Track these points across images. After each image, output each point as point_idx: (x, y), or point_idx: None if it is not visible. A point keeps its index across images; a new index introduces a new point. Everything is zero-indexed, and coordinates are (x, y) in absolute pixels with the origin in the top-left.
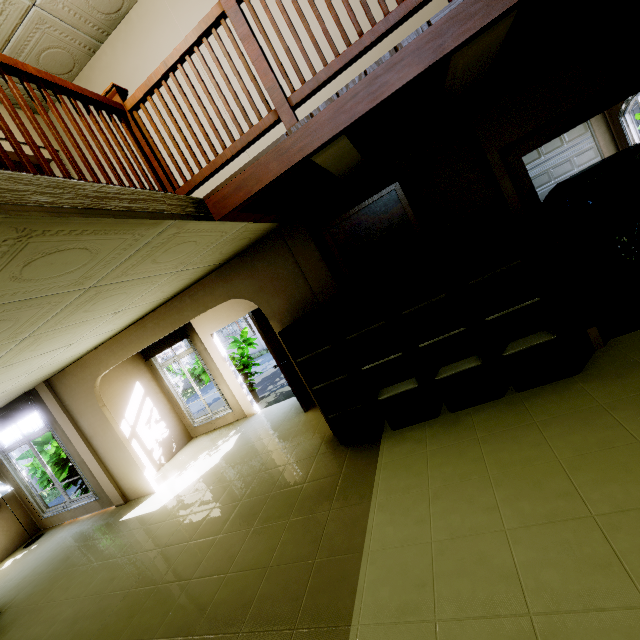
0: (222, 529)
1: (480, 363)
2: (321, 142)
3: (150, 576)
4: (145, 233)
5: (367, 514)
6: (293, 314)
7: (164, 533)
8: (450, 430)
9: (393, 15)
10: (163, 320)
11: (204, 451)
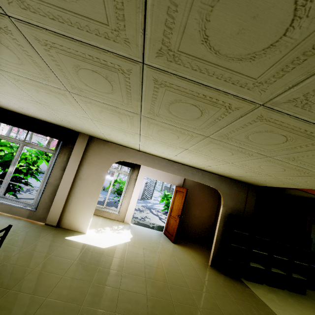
0: (188, 286)
1: (285, 274)
2: None
3: (157, 293)
4: (314, 187)
5: (275, 313)
6: (232, 211)
7: (134, 268)
8: (275, 293)
9: None
10: (183, 170)
11: (106, 226)
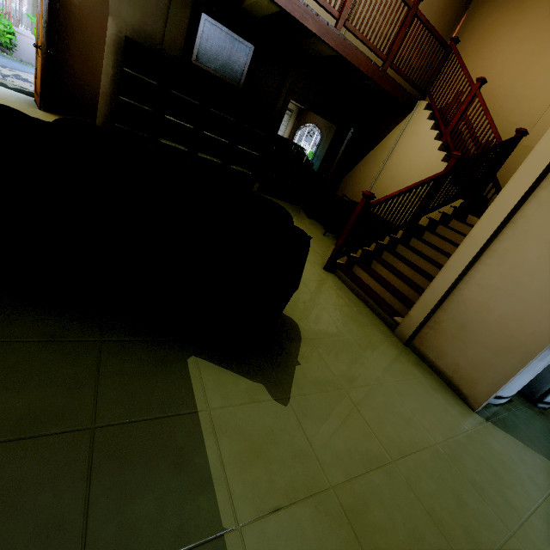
0: None
1: (221, 162)
2: (277, 1)
3: None
4: None
5: None
6: (135, 35)
7: None
8: None
9: (326, 4)
10: None
11: None
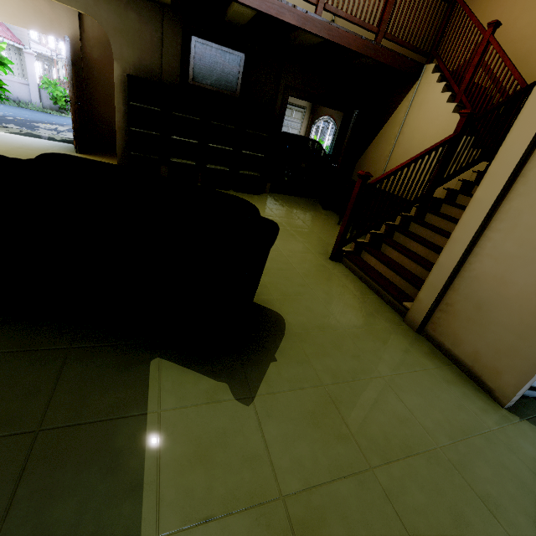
0: None
1: (229, 170)
2: (250, 5)
3: None
4: None
5: None
6: (137, 71)
7: None
8: None
9: None
10: None
11: None
